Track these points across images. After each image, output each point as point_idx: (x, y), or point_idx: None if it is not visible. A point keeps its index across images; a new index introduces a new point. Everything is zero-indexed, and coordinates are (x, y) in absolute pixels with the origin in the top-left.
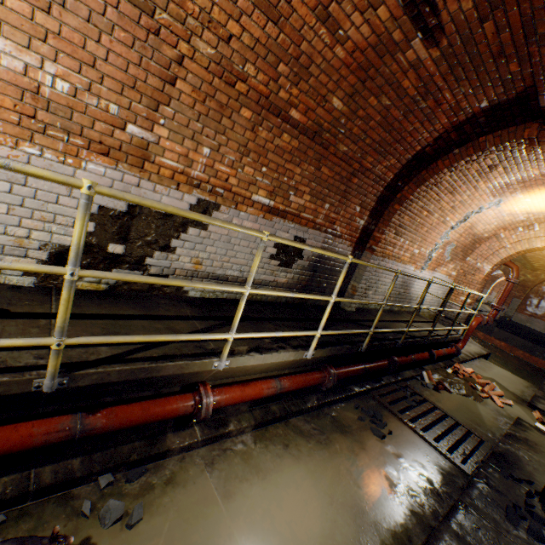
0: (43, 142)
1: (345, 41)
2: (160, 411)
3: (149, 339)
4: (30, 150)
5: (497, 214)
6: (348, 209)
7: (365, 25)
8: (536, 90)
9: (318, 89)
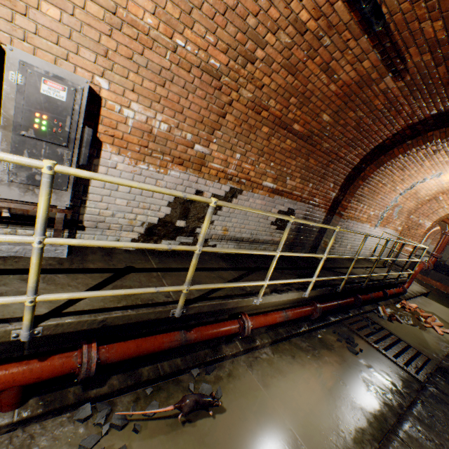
0: (149, 161)
1: (337, 81)
2: (222, 331)
3: (226, 286)
4: (142, 166)
5: (437, 182)
6: (325, 186)
7: (353, 71)
8: None
9: (314, 110)
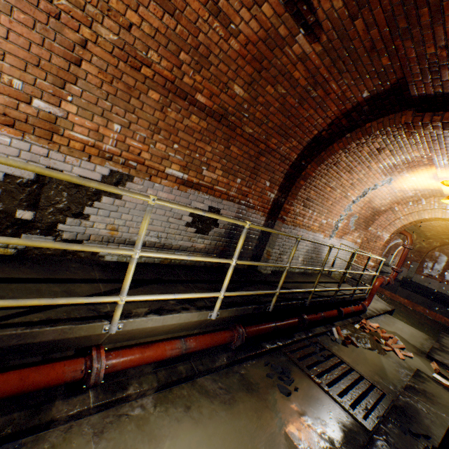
0: None
1: (237, 34)
2: (42, 379)
3: (17, 303)
4: None
5: (390, 190)
6: (259, 184)
7: (253, 20)
8: (406, 81)
9: (220, 77)
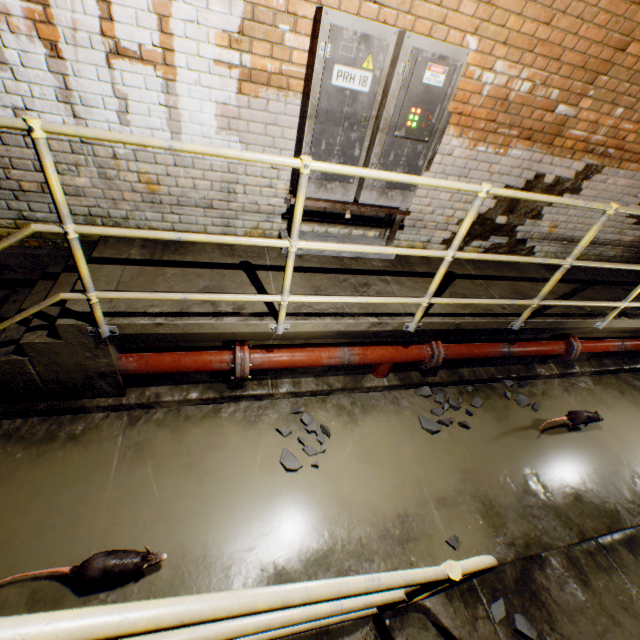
0: (490, 140)
1: None
2: (544, 350)
3: (575, 304)
4: (480, 149)
5: None
6: None
7: None
8: None
9: None
